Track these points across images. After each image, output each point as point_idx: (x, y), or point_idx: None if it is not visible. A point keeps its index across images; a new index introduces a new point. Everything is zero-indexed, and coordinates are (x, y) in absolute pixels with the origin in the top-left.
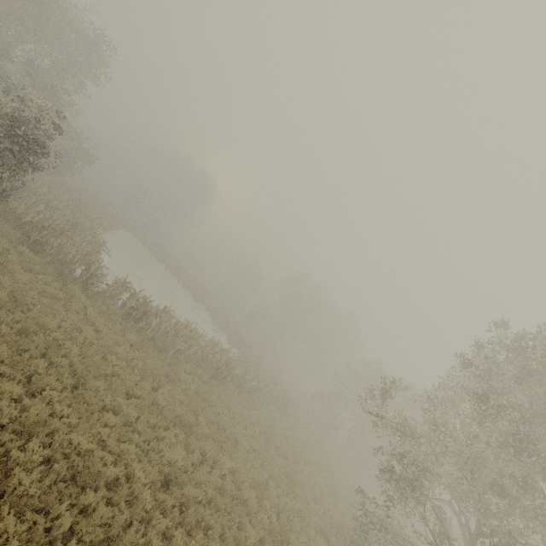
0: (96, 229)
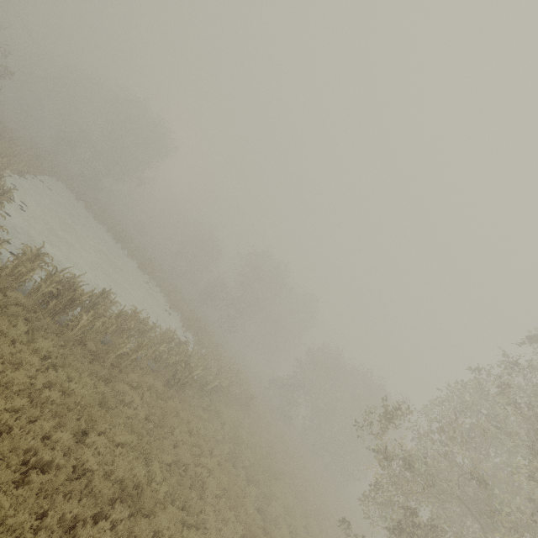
0: (2, 169)
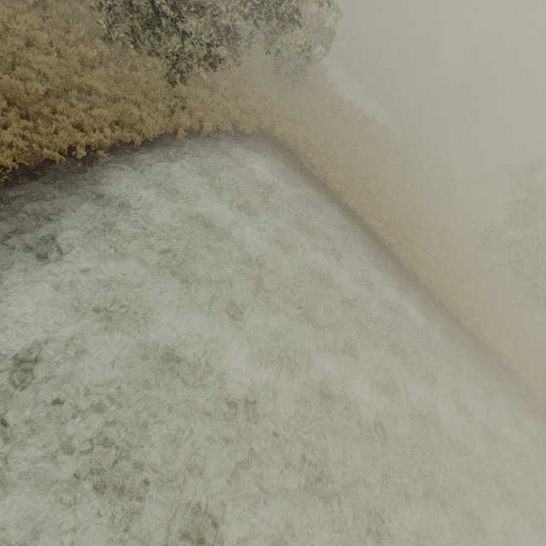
0: None
